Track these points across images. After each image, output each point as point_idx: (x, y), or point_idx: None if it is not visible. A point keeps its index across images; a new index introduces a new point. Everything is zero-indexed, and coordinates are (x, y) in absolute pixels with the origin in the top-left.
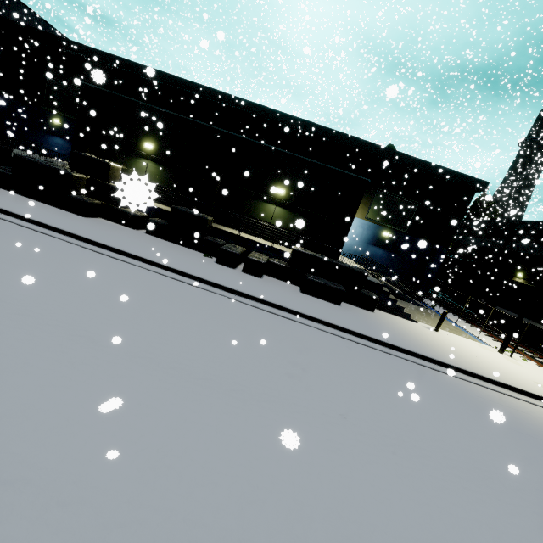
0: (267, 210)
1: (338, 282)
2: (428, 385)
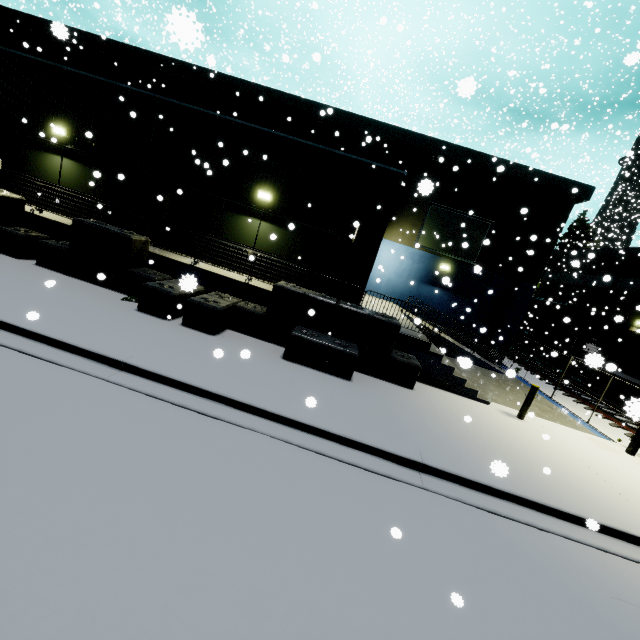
0: (248, 228)
1: (350, 340)
2: (500, 585)
